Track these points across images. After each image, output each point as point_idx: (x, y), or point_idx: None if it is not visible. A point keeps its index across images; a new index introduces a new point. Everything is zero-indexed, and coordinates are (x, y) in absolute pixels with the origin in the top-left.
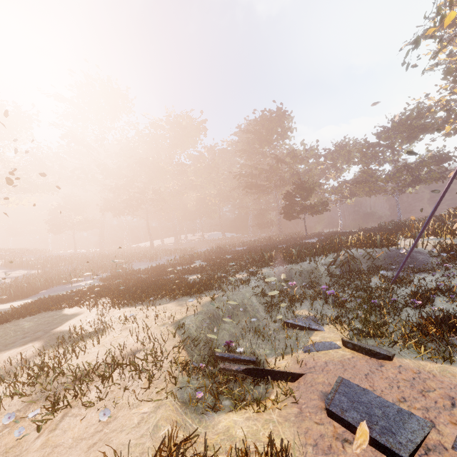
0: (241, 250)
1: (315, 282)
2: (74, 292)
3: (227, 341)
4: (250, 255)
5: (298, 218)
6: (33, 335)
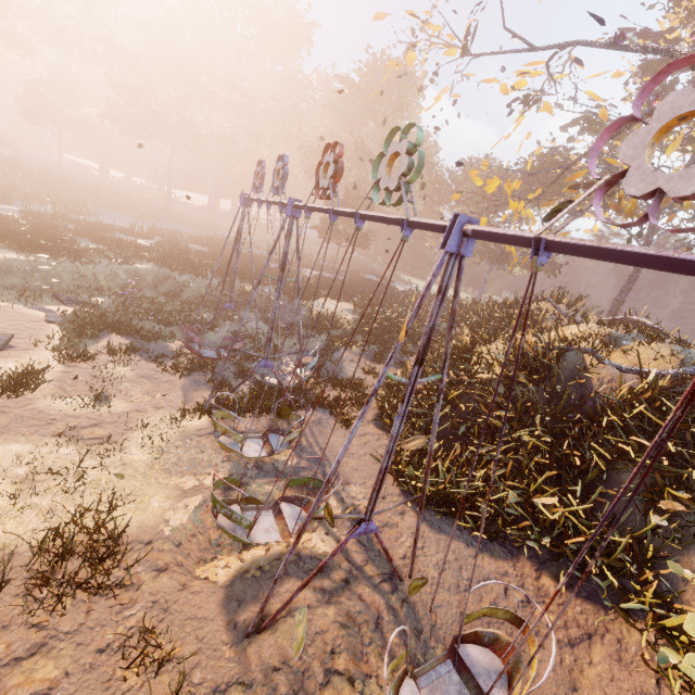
0: (227, 250)
1: (176, 294)
2: None
3: None
4: (205, 256)
5: (337, 242)
6: None
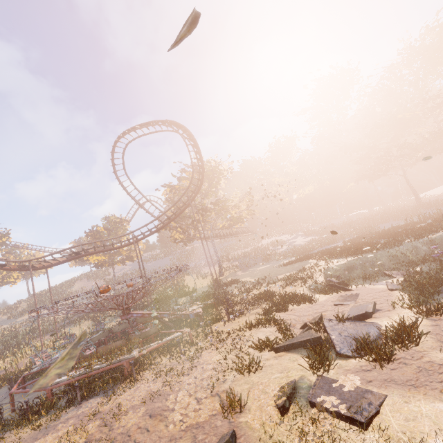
0: None
1: None
2: (320, 251)
3: (333, 275)
4: None
5: None
6: (295, 269)
